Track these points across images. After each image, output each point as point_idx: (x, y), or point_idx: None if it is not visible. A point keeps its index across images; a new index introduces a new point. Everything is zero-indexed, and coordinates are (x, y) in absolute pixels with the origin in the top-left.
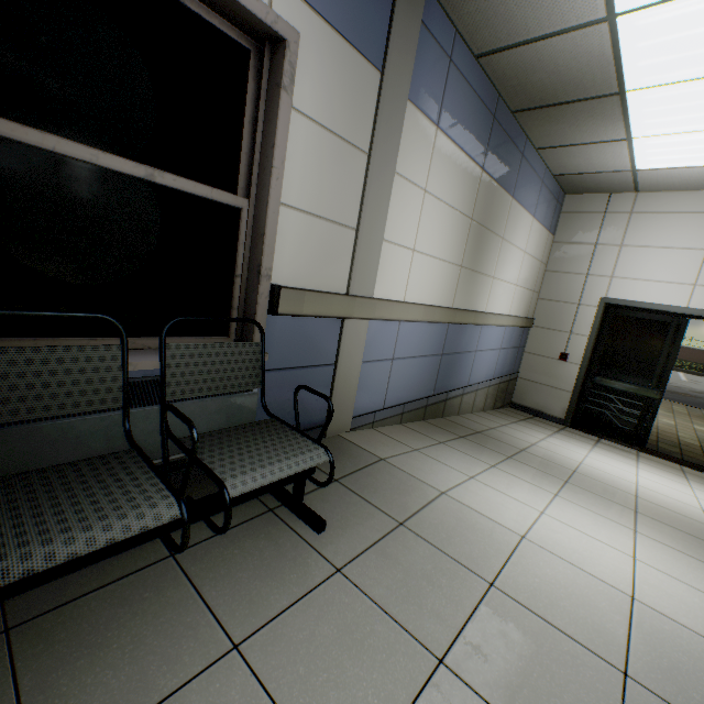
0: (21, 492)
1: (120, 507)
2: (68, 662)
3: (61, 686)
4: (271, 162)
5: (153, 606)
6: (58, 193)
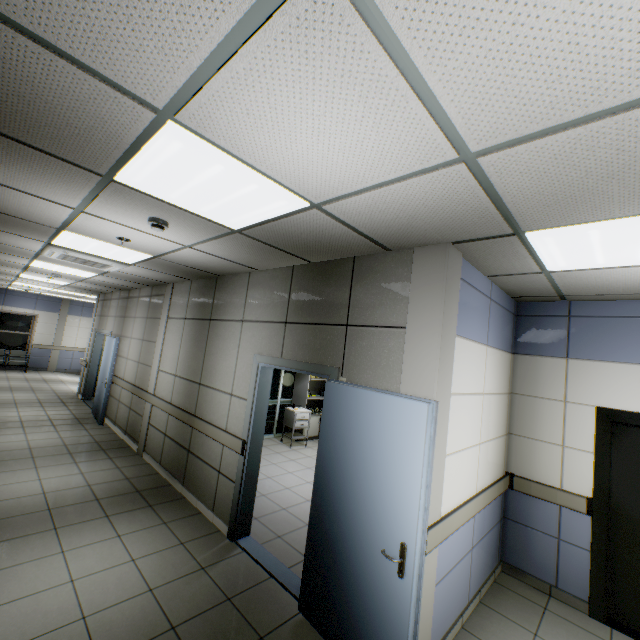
0: None
1: None
2: None
3: None
4: (34, 329)
5: (1, 371)
6: (4, 335)
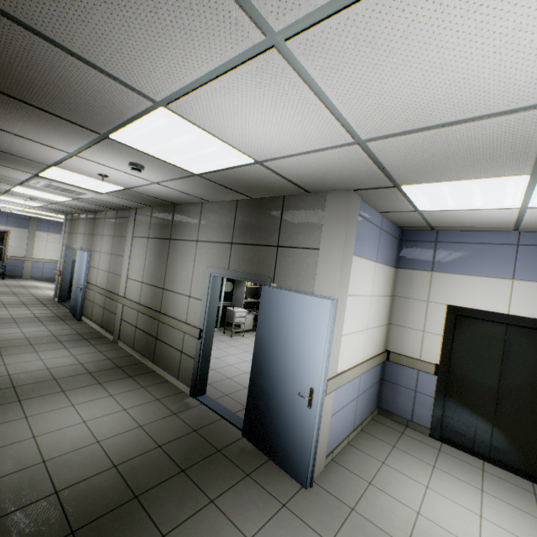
0: None
1: None
2: None
3: None
4: (7, 242)
5: None
6: None
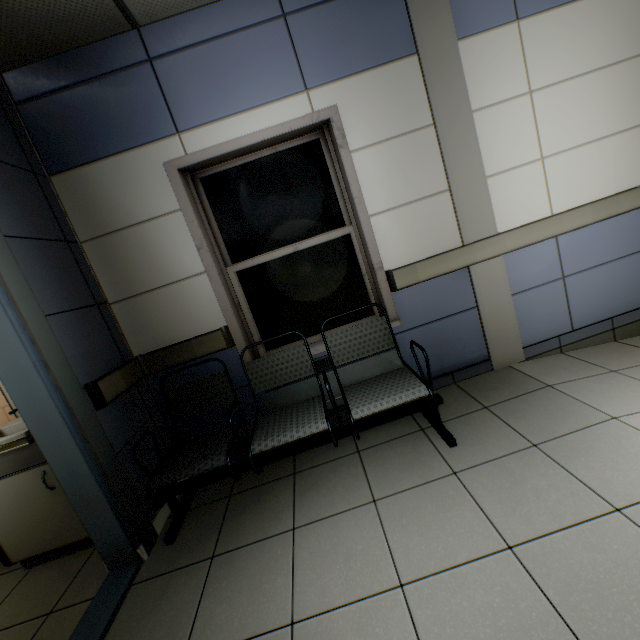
0: (278, 416)
1: (304, 423)
2: (309, 489)
3: (306, 497)
4: (351, 196)
5: (343, 474)
6: (266, 280)
